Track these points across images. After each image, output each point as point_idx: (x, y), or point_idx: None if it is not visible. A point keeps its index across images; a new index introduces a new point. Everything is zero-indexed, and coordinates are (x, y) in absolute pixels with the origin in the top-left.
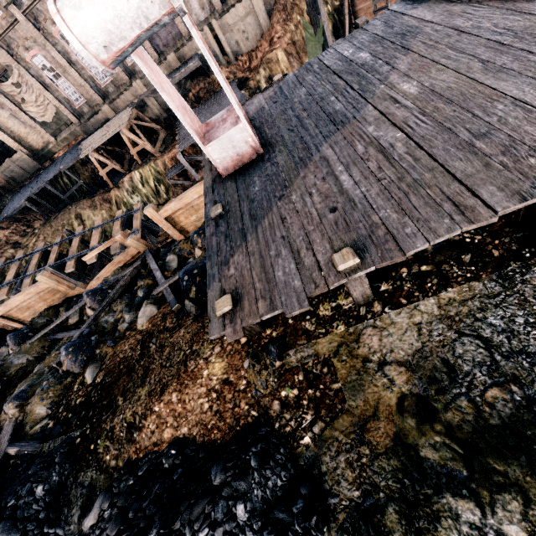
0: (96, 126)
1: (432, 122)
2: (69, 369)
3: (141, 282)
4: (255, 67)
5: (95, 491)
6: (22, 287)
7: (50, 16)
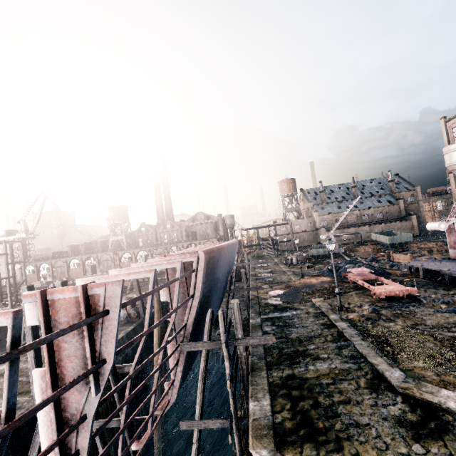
0: None
1: None
2: (386, 266)
3: None
4: None
5: None
6: None
7: None
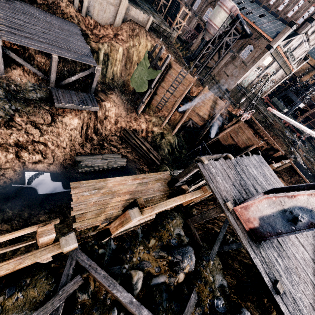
0: None
1: (311, 252)
2: None
3: None
4: (96, 34)
5: None
6: None
7: None
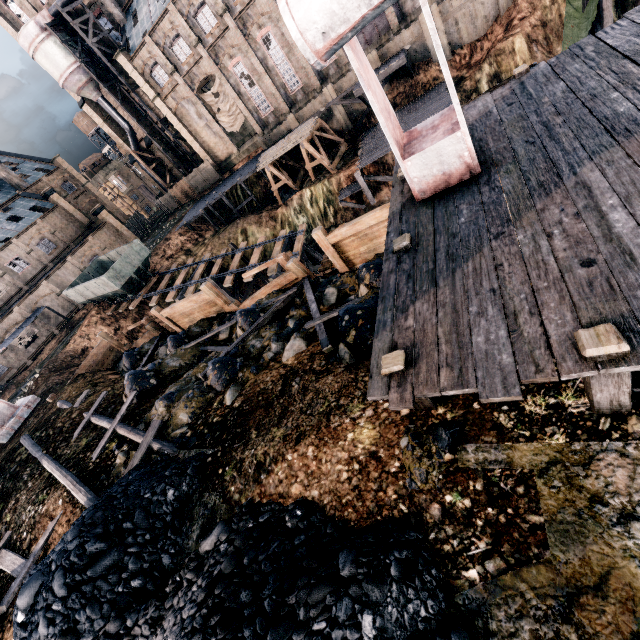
0: (278, 138)
1: None
2: (212, 385)
3: (293, 312)
4: (476, 62)
5: (216, 517)
6: (186, 293)
7: (257, 20)
